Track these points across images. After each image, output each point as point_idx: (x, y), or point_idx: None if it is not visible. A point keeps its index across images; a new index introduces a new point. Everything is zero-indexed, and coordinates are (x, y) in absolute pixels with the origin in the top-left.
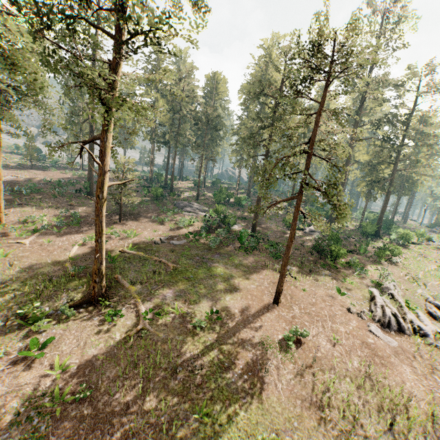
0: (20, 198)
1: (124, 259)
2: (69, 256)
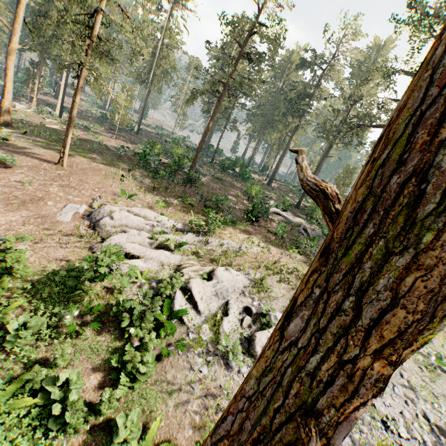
0: (96, 120)
1: (61, 134)
2: (45, 125)
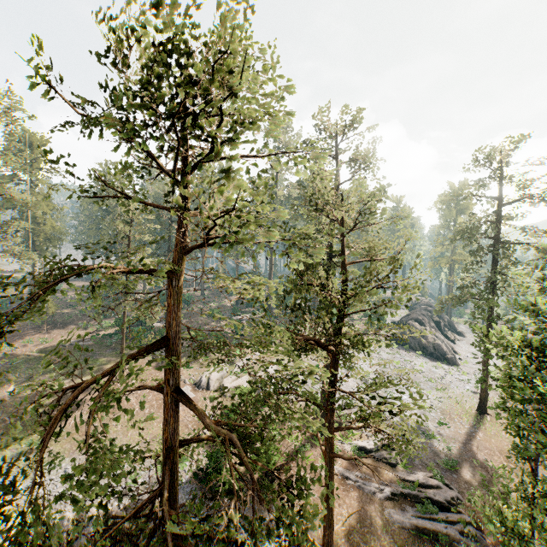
0: None
1: (25, 360)
2: None
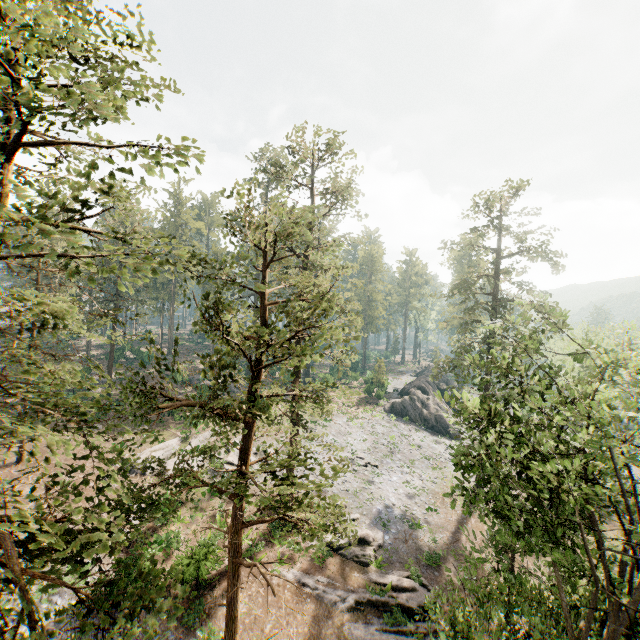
0: None
1: None
2: None
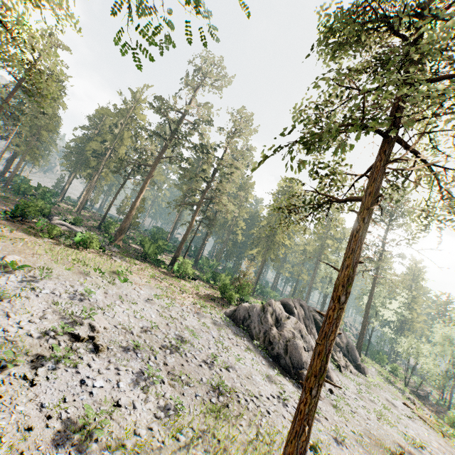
0: None
1: None
2: None
